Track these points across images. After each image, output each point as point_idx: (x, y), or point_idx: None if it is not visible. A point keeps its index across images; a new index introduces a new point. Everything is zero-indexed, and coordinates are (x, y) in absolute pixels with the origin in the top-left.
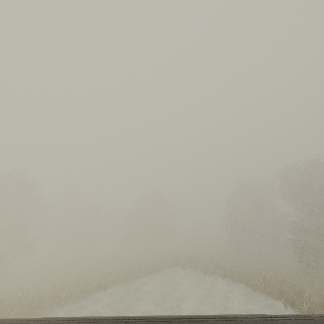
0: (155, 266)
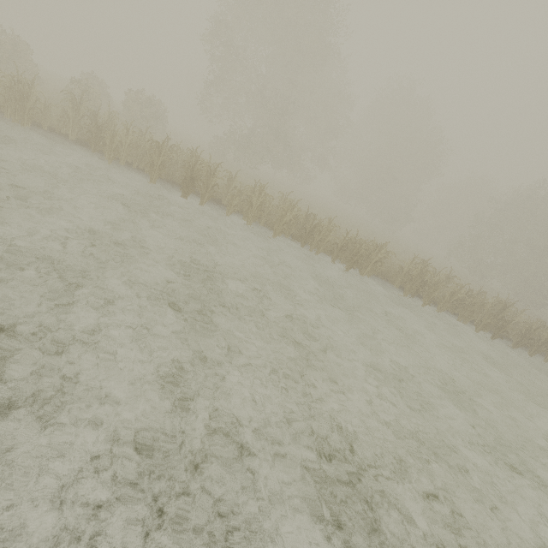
0: (530, 329)
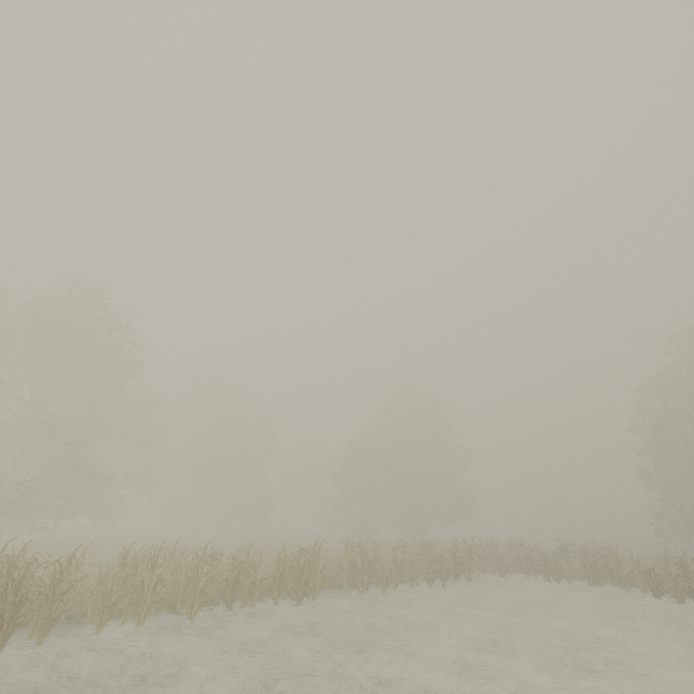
0: (454, 555)
